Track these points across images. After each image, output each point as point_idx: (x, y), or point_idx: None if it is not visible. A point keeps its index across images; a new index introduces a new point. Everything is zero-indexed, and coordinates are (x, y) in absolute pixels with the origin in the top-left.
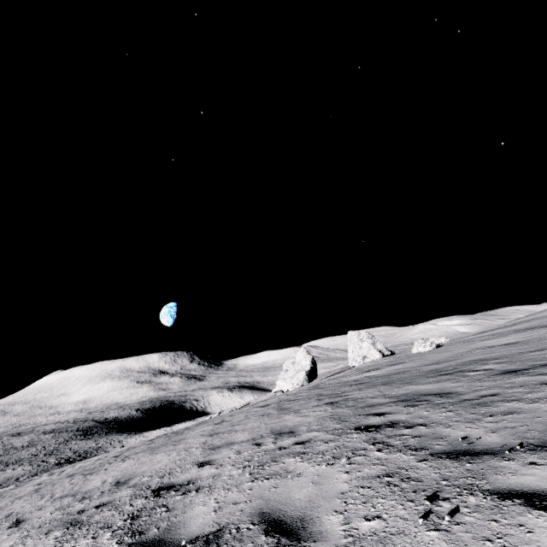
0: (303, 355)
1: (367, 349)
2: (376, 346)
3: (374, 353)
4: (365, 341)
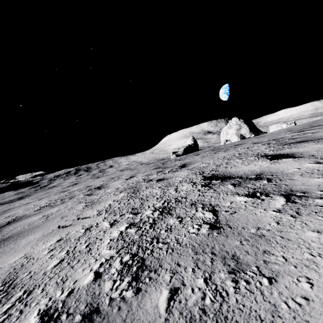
0: (189, 142)
1: (231, 135)
2: (240, 131)
3: (234, 138)
4: (232, 128)
